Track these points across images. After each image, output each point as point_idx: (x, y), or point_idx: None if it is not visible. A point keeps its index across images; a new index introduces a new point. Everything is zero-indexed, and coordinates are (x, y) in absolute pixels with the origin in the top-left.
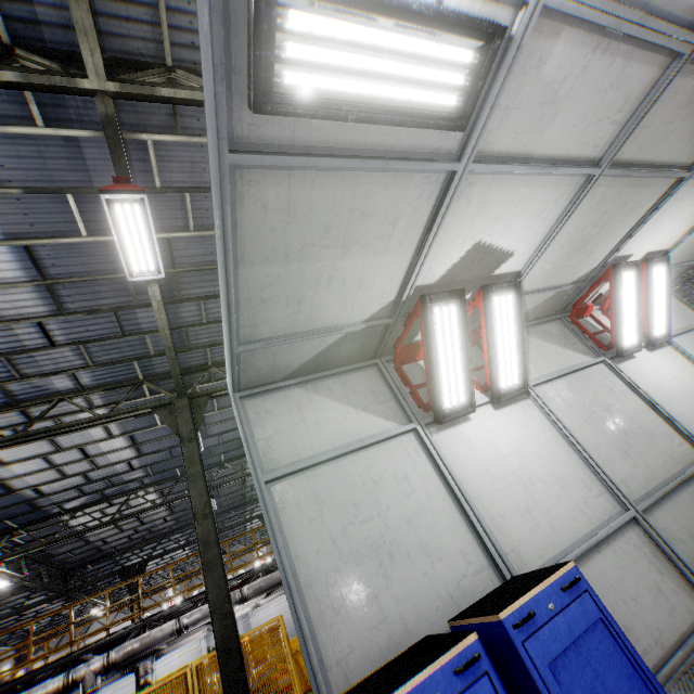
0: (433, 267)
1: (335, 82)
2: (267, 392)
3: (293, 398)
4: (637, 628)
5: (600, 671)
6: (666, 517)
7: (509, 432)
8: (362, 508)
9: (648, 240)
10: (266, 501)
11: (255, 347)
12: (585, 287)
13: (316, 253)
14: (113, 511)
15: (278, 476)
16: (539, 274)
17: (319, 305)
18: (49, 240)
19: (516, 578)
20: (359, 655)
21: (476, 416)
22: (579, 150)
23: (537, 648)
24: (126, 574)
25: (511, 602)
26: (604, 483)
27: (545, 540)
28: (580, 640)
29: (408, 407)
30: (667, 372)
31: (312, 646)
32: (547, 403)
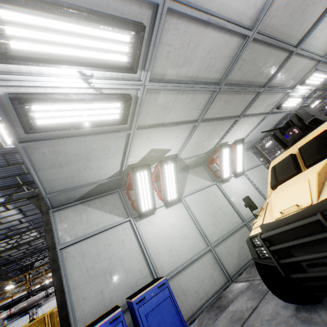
0: (134, 158)
1: (61, 120)
2: (66, 207)
3: (78, 210)
4: (200, 291)
5: (163, 314)
6: (223, 248)
7: (170, 218)
8: (102, 256)
9: (234, 136)
10: (59, 257)
11: (55, 194)
12: (210, 154)
13: (74, 162)
14: (13, 242)
15: (66, 246)
16: (187, 153)
17: (83, 177)
18: None
19: (153, 280)
20: (91, 314)
21: (157, 212)
22: (186, 118)
23: (142, 310)
24: (23, 269)
25: (138, 294)
26: (202, 236)
27: (174, 261)
28: (160, 304)
29: (128, 210)
30: (240, 187)
31: (72, 314)
32: (187, 204)
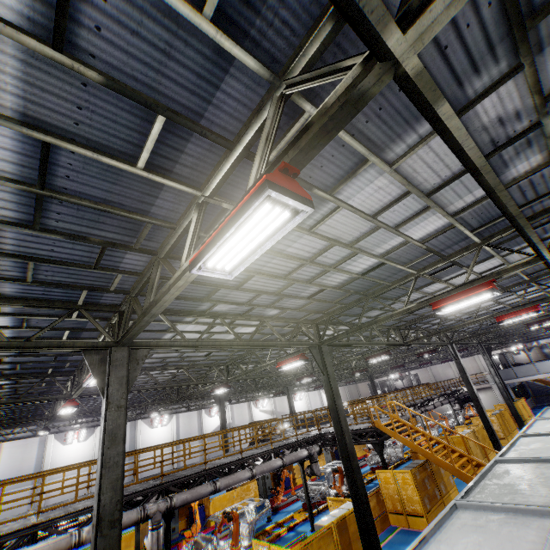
0: None
1: None
2: None
3: None
4: None
5: None
6: None
7: None
8: None
9: None
10: None
11: None
12: None
13: None
14: None
15: None
16: None
17: None
18: (87, 150)
19: None
20: None
21: None
22: None
23: None
24: None
25: None
26: None
27: None
28: None
29: None
30: None
31: None
32: None
